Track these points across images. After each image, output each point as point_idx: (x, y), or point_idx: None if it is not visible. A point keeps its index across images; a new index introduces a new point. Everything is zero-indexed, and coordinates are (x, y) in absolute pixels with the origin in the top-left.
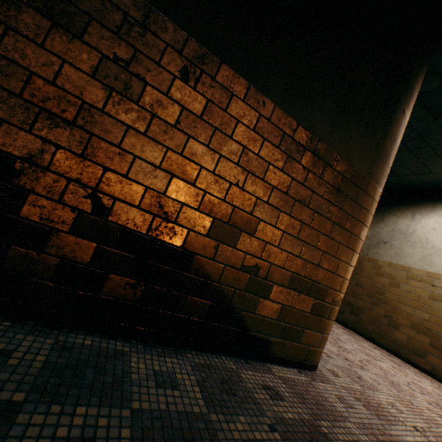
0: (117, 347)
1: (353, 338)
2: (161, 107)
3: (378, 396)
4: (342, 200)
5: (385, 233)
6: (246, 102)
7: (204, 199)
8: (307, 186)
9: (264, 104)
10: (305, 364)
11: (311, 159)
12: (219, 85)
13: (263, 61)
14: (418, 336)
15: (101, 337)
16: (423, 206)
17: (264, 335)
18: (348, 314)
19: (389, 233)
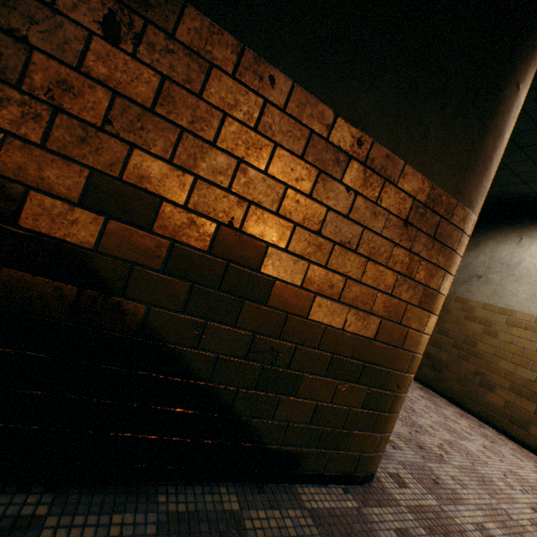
0: (23, 510)
1: (432, 403)
2: (69, 93)
3: (462, 513)
4: (412, 237)
5: (480, 263)
6: (238, 79)
7: (171, 254)
8: (354, 219)
9: (273, 82)
10: (355, 477)
11: (360, 175)
12: (184, 49)
13: (267, 1)
14: (520, 401)
15: (3, 490)
16: (534, 226)
17: (289, 447)
18: (427, 369)
19: (486, 263)
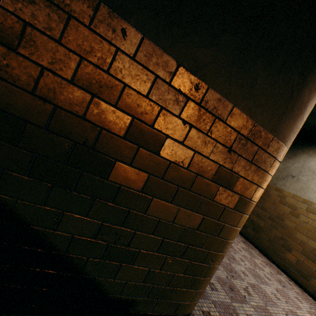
0: None
1: (249, 253)
2: None
3: None
4: (234, 161)
5: (295, 168)
6: (93, 30)
7: (34, 163)
8: (188, 145)
9: (125, 34)
10: (175, 315)
11: (195, 112)
12: (45, 1)
13: None
14: (307, 262)
15: None
16: None
17: (126, 296)
18: (250, 230)
19: (299, 168)
